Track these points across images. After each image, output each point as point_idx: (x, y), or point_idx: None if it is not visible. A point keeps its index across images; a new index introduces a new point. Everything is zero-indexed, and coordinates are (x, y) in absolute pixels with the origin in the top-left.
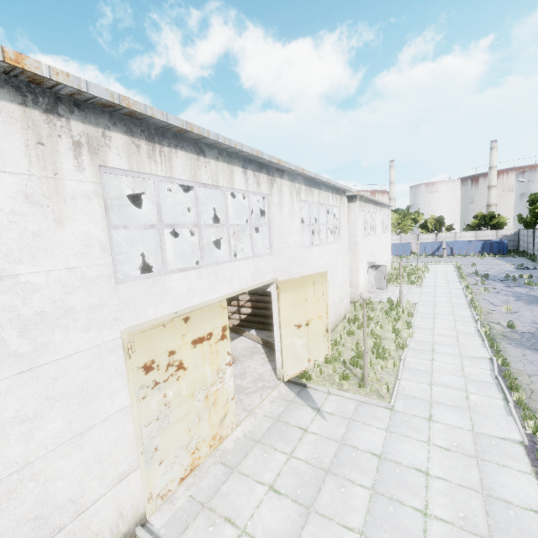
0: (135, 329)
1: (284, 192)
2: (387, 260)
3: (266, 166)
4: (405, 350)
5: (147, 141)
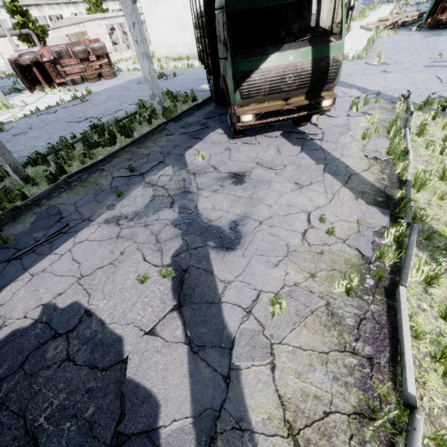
0: None
1: None
2: None
3: None
4: (365, 18)
5: None
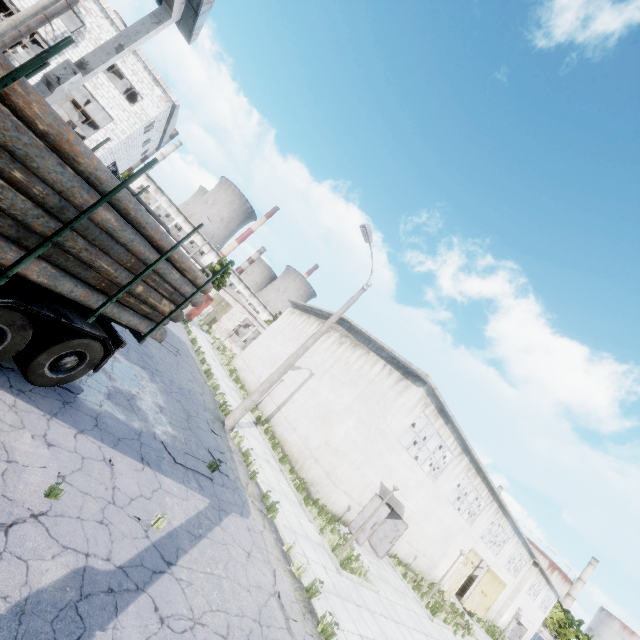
0: (473, 548)
1: (514, 540)
2: (531, 624)
3: (516, 529)
4: None
5: (503, 514)
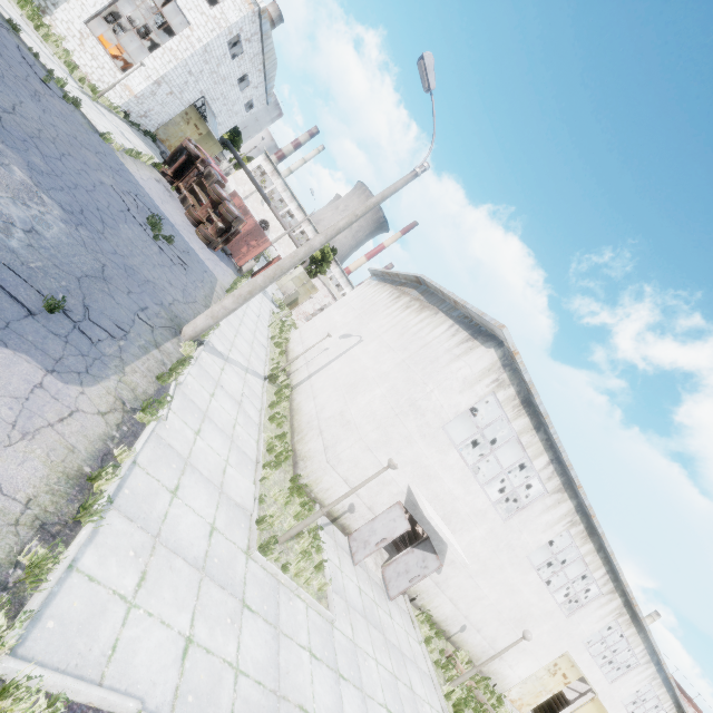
0: (568, 654)
1: (647, 671)
2: None
3: (654, 655)
4: None
5: (631, 620)
